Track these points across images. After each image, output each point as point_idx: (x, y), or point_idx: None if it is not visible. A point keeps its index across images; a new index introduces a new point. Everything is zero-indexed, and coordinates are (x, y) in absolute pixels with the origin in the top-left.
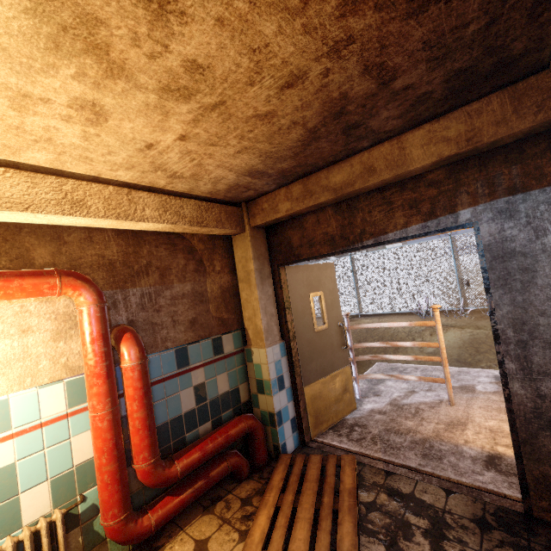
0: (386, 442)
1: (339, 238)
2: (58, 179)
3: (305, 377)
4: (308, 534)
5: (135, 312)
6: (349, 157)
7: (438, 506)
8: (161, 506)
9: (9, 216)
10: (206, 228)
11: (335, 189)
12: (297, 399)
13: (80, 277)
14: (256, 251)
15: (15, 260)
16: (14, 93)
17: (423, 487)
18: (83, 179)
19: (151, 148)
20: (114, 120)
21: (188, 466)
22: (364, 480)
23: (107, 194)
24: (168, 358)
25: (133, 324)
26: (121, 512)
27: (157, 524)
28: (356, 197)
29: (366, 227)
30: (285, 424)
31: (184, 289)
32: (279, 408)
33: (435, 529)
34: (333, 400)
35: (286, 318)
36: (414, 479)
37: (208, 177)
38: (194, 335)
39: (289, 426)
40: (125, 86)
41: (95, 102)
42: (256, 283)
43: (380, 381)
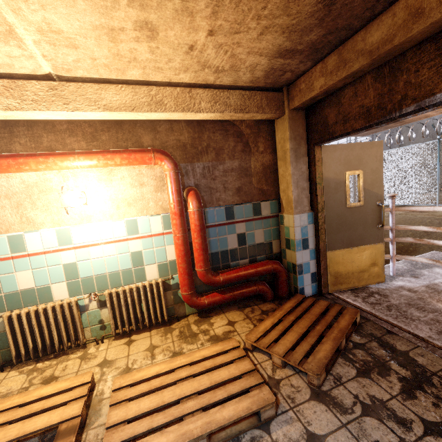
0: (402, 312)
1: (375, 109)
2: (148, 87)
3: (329, 244)
4: (295, 340)
5: (199, 179)
6: (392, 5)
7: (430, 369)
8: (211, 296)
9: (126, 116)
10: (248, 114)
11: (370, 51)
12: (319, 259)
13: (164, 153)
14: (293, 132)
15: (135, 143)
16: (107, 30)
17: (421, 352)
18: (163, 86)
19: (193, 49)
20: (162, 31)
21: (227, 279)
22: (362, 329)
23: (176, 94)
24: (220, 212)
25: (198, 187)
26: (189, 290)
27: (209, 304)
28: (403, 56)
29: (408, 91)
30: (305, 275)
31: (233, 165)
32: (301, 262)
33: (414, 380)
34: (357, 269)
35: (316, 192)
36: (415, 344)
37: (244, 66)
38: (239, 199)
39: (309, 277)
40: (157, 0)
41: (146, 20)
42: (290, 161)
43: (427, 267)
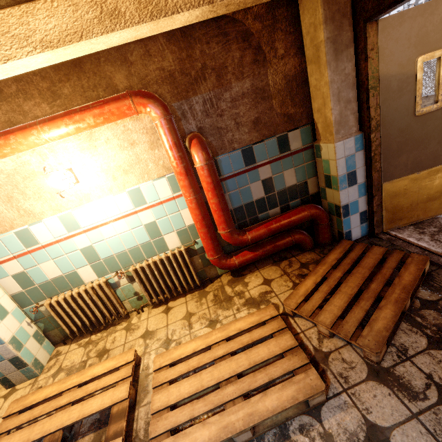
0: None
1: None
2: None
3: (386, 173)
4: (344, 305)
5: (201, 120)
6: None
7: None
8: (241, 255)
9: (77, 50)
10: None
11: None
12: (371, 194)
13: (145, 95)
14: (330, 8)
15: (107, 89)
16: None
17: None
18: None
19: None
20: None
21: (256, 236)
22: (433, 281)
23: None
24: (236, 158)
25: (202, 130)
26: (215, 254)
27: (240, 264)
28: None
29: None
30: (352, 216)
31: (243, 88)
32: (346, 202)
33: None
34: (424, 198)
35: (368, 102)
36: None
37: None
38: (258, 135)
39: (357, 218)
40: None
41: None
42: (327, 60)
43: None
